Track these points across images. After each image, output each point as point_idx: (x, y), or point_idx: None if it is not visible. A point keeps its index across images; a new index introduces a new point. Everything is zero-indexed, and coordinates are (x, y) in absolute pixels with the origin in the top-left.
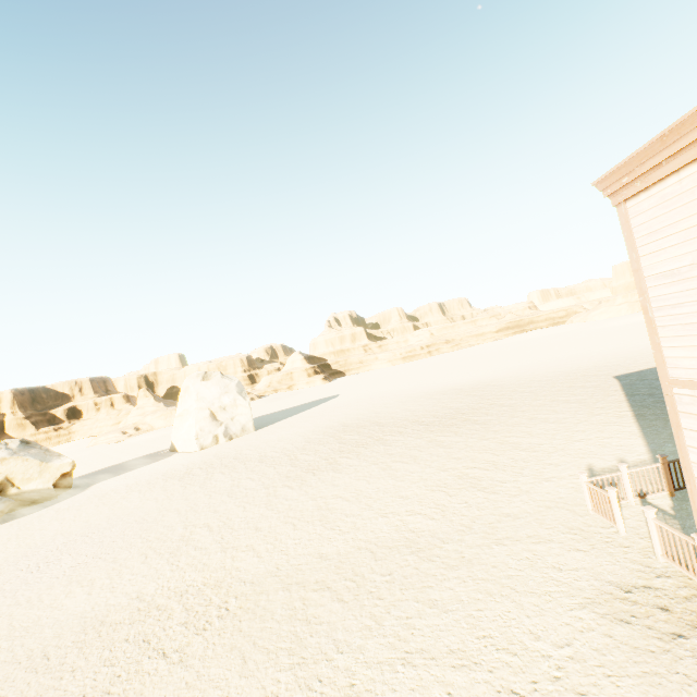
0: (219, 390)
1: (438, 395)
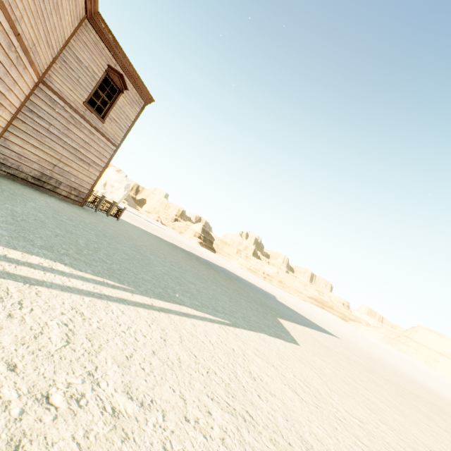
0: (118, 179)
1: (182, 242)
